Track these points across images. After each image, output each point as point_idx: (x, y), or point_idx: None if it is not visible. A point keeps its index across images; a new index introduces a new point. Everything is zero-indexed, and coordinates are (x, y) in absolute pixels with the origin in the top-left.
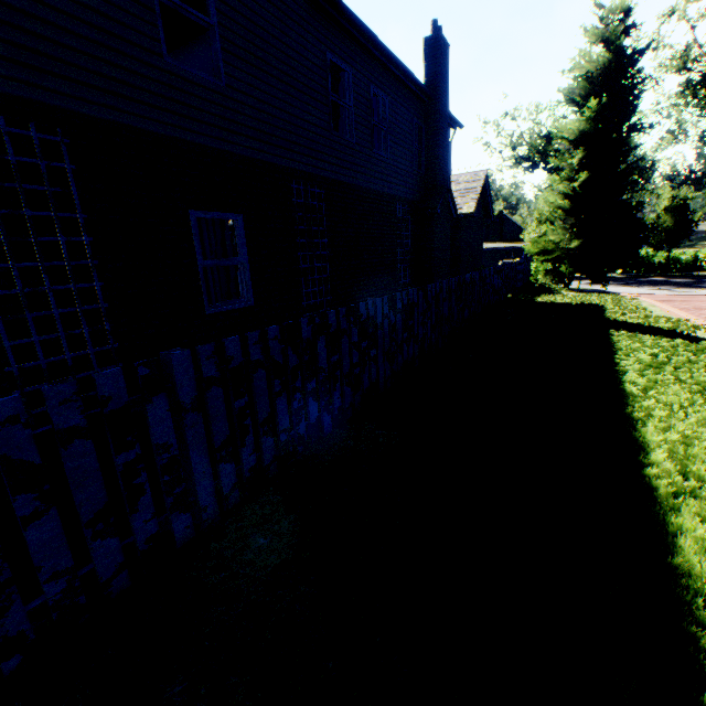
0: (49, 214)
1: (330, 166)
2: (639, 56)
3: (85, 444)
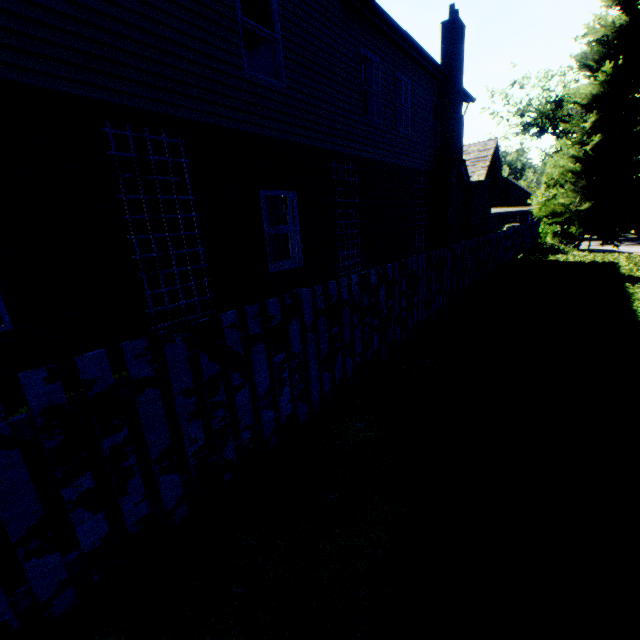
0: (172, 197)
1: (362, 146)
2: None
3: (261, 346)
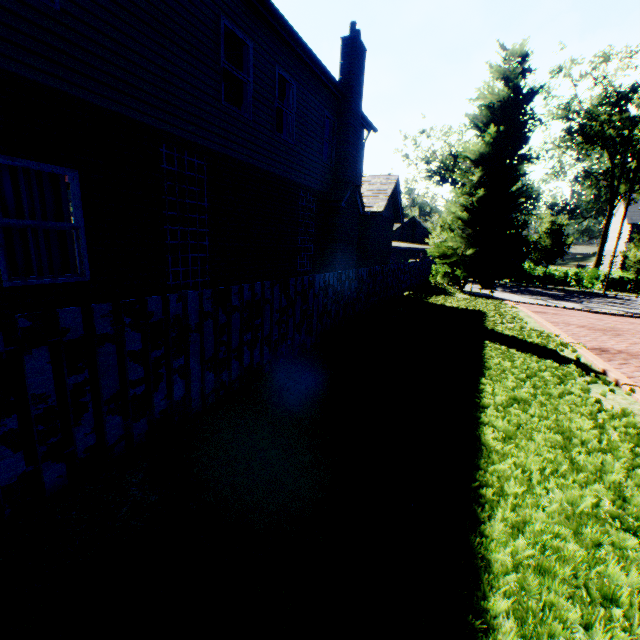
0: None
1: (218, 138)
2: (532, 96)
3: None
